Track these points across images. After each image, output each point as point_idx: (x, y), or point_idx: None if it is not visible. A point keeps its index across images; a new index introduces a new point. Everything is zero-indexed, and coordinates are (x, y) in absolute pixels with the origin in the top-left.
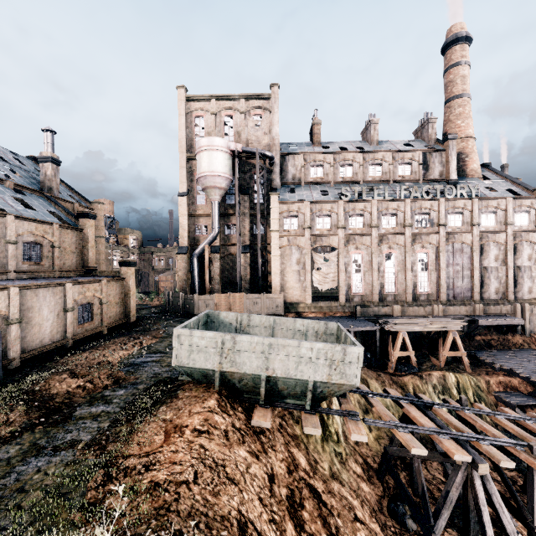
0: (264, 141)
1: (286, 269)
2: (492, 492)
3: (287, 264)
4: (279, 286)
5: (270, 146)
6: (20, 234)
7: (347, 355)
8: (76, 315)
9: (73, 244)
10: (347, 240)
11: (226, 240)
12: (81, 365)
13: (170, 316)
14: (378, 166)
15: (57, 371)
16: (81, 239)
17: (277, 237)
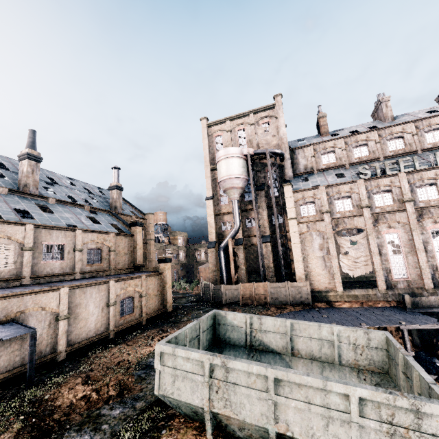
0: (273, 143)
1: (309, 255)
2: None
3: (309, 250)
4: (303, 273)
5: (279, 145)
6: (85, 243)
7: (425, 419)
8: (119, 308)
9: (126, 247)
10: (376, 219)
11: (248, 233)
12: (103, 364)
13: (202, 306)
14: (398, 139)
15: (78, 372)
16: (132, 243)
17: (295, 224)
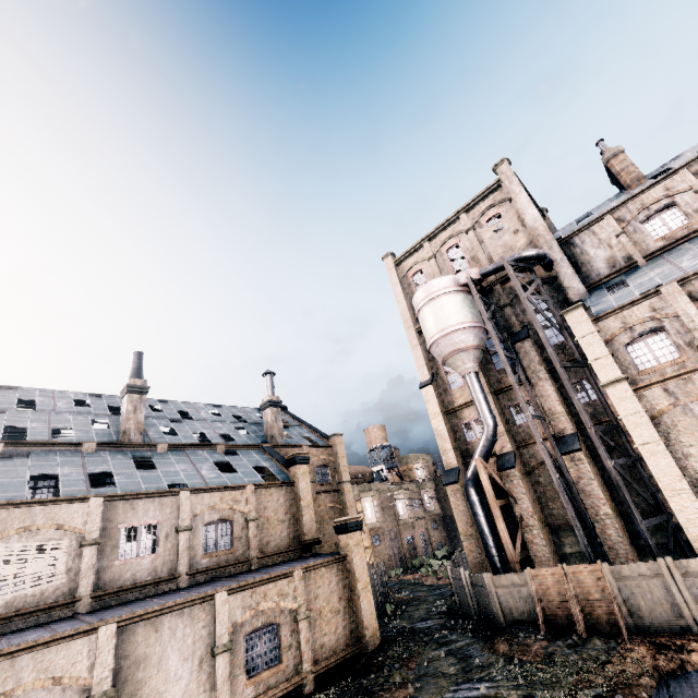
0: (519, 244)
1: None
2: None
3: None
4: None
5: (534, 242)
6: (198, 514)
7: None
8: (242, 656)
9: (280, 507)
10: None
11: (523, 436)
12: None
13: (451, 631)
14: None
15: None
16: (294, 498)
17: (628, 394)
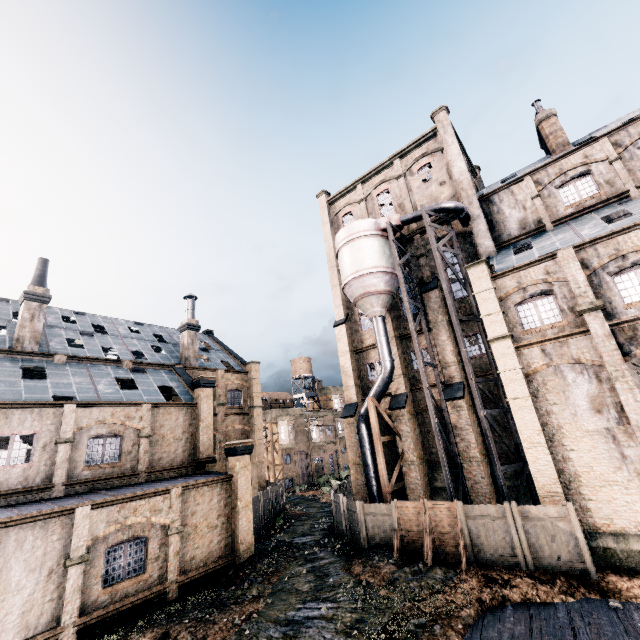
0: (443, 196)
1: (564, 428)
2: None
3: (562, 414)
4: (554, 478)
5: (457, 196)
6: (83, 427)
7: None
8: (101, 567)
9: (179, 426)
10: None
11: (418, 380)
12: None
13: (322, 549)
14: None
15: None
16: (194, 418)
17: (509, 351)
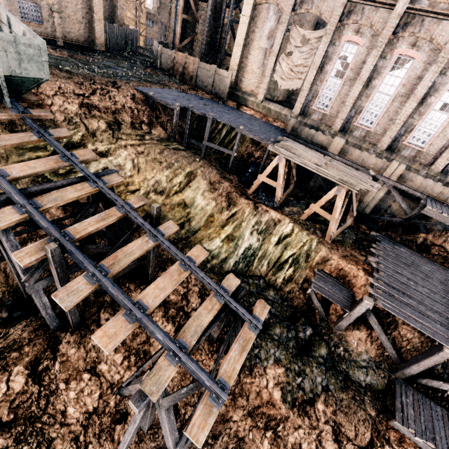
0: None
1: (254, 42)
2: (5, 245)
3: (257, 34)
4: (237, 63)
5: None
6: None
7: None
8: (17, 8)
9: None
10: (350, 11)
11: None
12: None
13: (141, 63)
14: None
15: None
16: None
17: None
